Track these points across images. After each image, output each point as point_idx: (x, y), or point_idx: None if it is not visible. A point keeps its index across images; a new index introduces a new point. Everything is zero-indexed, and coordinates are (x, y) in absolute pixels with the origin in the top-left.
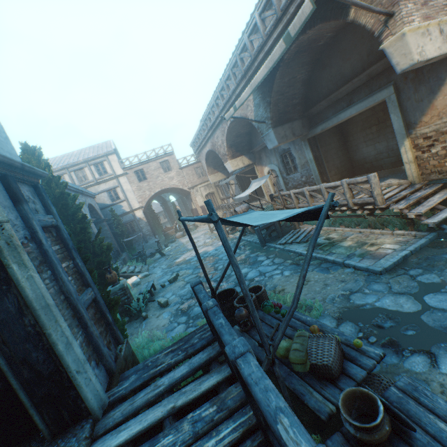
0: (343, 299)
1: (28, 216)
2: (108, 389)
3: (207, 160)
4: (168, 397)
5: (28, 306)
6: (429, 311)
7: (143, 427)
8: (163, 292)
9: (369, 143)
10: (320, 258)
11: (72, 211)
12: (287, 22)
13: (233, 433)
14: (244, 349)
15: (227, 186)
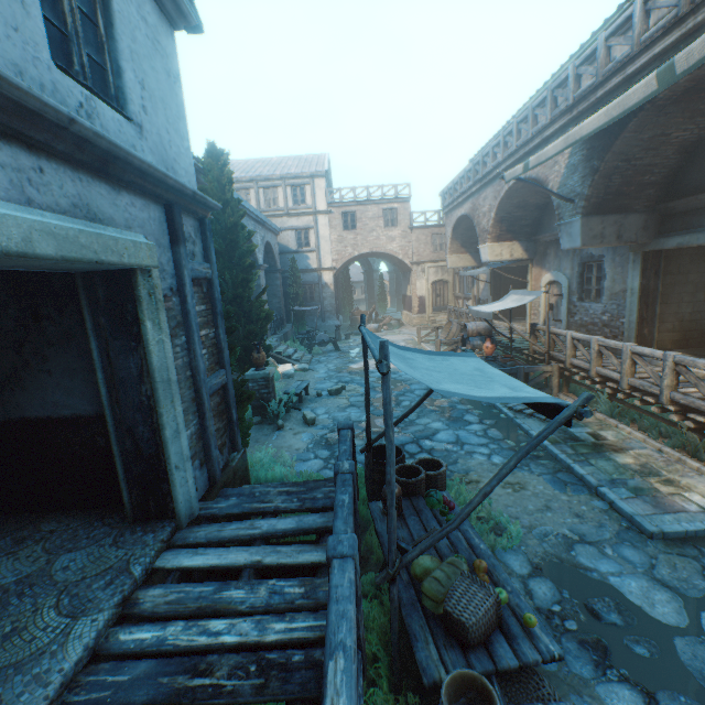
0: (561, 543)
1: (182, 263)
2: (203, 499)
3: (454, 229)
4: (259, 546)
5: (149, 374)
6: (695, 638)
7: (220, 564)
8: (315, 403)
9: None
10: (563, 461)
11: (240, 252)
12: (693, 27)
13: (308, 631)
14: (348, 552)
15: (472, 279)
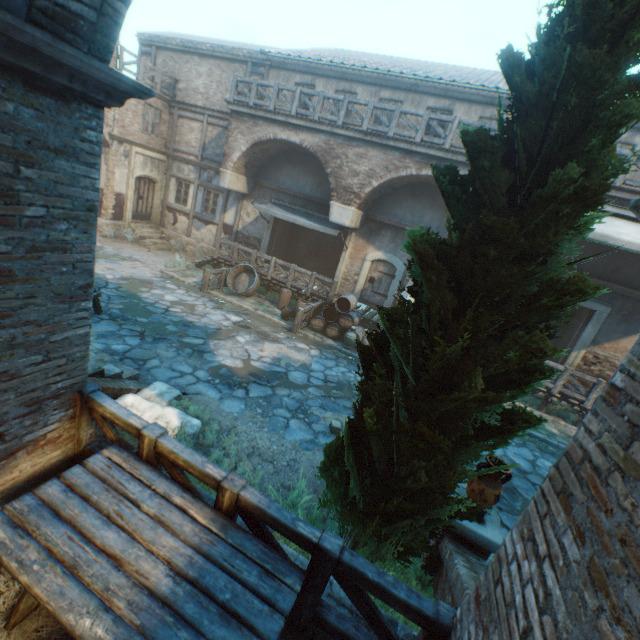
0: None
1: None
2: None
3: (255, 145)
4: None
5: None
6: None
7: None
8: None
9: None
10: None
11: None
12: None
13: None
14: None
15: (225, 203)
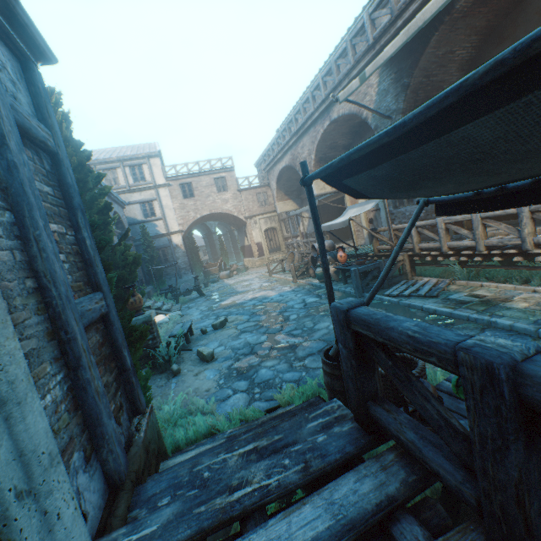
0: None
1: None
2: (103, 528)
3: (278, 181)
4: None
5: None
6: None
7: None
8: (203, 340)
9: None
10: (480, 320)
11: (91, 195)
12: None
13: None
14: None
15: (297, 220)
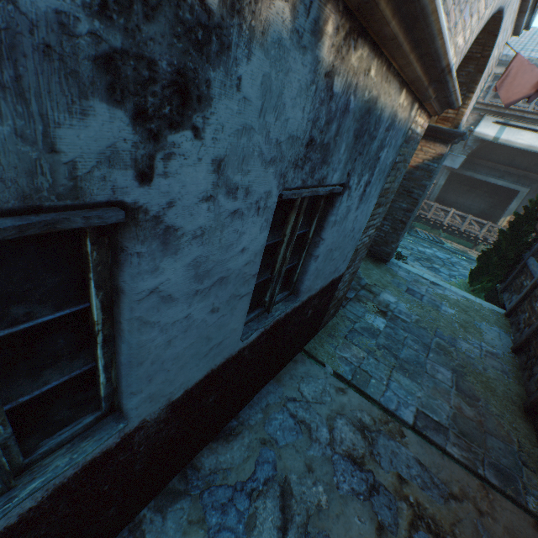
0: None
1: None
2: None
3: None
4: None
5: None
6: None
7: None
8: None
9: (455, 193)
10: (474, 260)
11: None
12: None
13: None
14: None
15: None
